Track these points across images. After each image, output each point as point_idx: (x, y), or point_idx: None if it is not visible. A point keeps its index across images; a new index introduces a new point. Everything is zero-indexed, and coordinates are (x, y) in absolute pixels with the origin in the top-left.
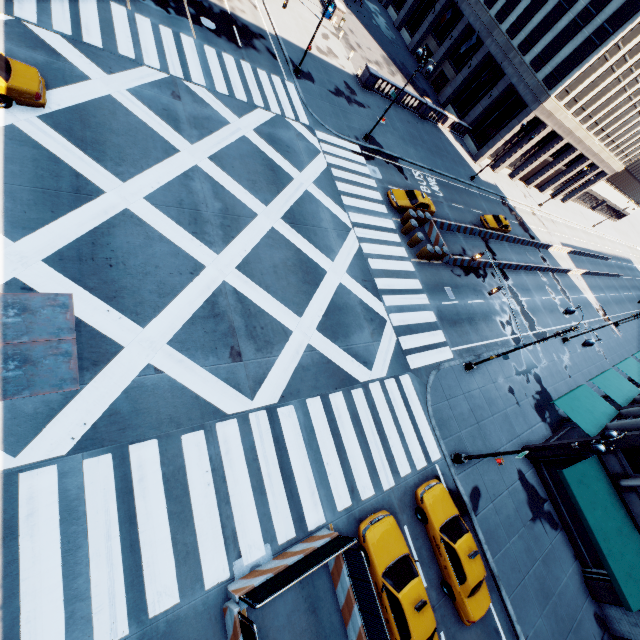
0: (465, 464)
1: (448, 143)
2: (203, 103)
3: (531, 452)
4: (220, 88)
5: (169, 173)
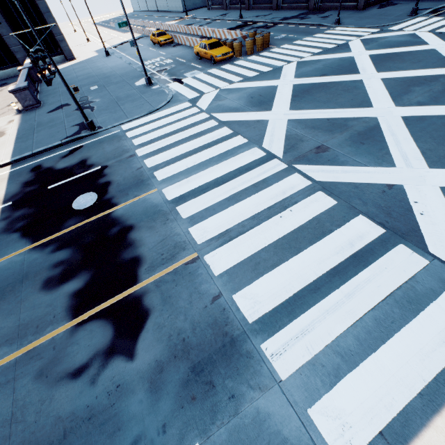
0: (409, 14)
1: (65, 69)
2: (291, 138)
3: (365, 4)
4: (237, 142)
5: (443, 109)
